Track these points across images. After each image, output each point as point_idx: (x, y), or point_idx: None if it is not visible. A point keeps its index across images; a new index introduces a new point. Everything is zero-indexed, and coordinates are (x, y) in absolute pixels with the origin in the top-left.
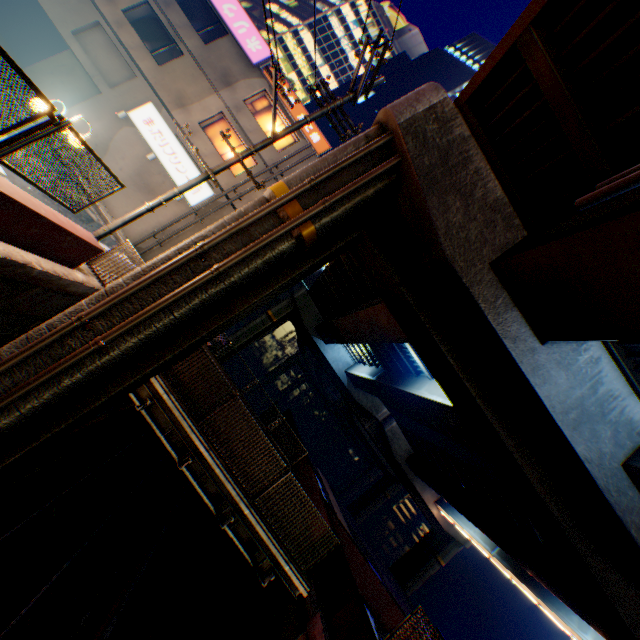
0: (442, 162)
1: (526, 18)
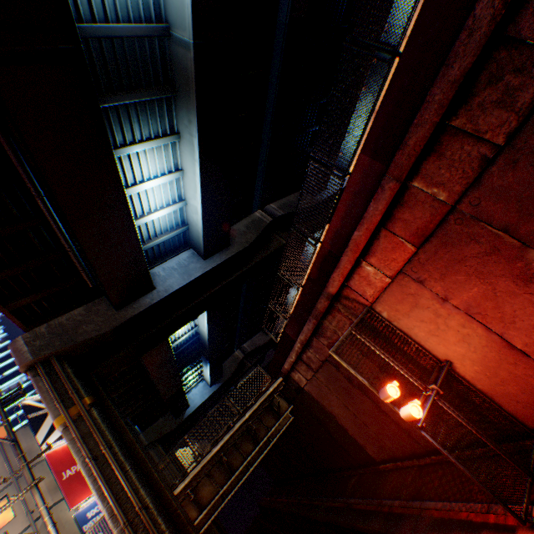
0: (60, 335)
1: (2, 308)
